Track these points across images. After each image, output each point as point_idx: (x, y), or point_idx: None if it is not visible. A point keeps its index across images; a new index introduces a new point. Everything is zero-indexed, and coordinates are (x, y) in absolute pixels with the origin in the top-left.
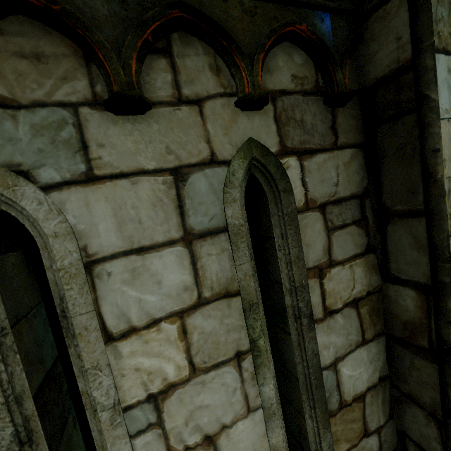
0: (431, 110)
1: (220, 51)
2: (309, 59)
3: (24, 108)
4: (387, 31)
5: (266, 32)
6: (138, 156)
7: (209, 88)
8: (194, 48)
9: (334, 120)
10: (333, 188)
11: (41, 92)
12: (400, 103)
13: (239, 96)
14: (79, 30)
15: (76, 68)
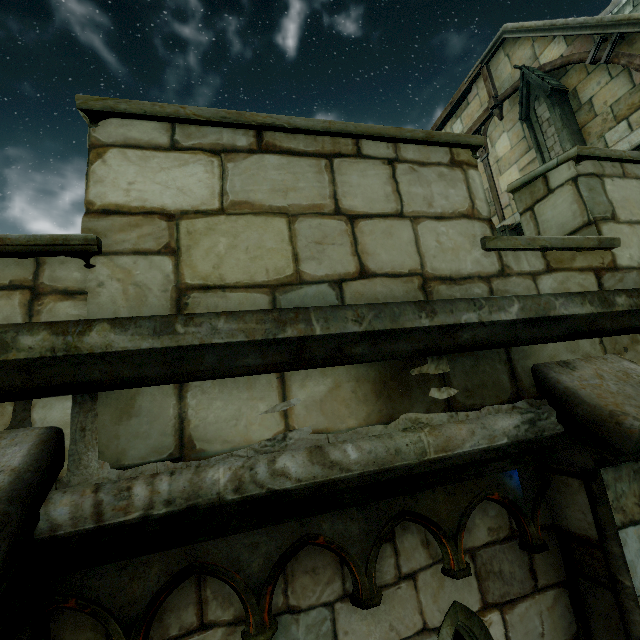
0: (627, 596)
1: (430, 532)
2: (501, 508)
3: (303, 611)
4: (572, 498)
5: (464, 505)
6: (370, 637)
7: (421, 562)
8: (410, 530)
9: (531, 562)
10: (539, 639)
11: (314, 598)
12: (596, 570)
13: (446, 567)
14: (342, 553)
15: (335, 572)
